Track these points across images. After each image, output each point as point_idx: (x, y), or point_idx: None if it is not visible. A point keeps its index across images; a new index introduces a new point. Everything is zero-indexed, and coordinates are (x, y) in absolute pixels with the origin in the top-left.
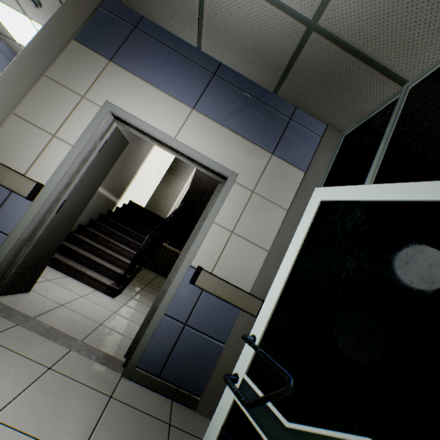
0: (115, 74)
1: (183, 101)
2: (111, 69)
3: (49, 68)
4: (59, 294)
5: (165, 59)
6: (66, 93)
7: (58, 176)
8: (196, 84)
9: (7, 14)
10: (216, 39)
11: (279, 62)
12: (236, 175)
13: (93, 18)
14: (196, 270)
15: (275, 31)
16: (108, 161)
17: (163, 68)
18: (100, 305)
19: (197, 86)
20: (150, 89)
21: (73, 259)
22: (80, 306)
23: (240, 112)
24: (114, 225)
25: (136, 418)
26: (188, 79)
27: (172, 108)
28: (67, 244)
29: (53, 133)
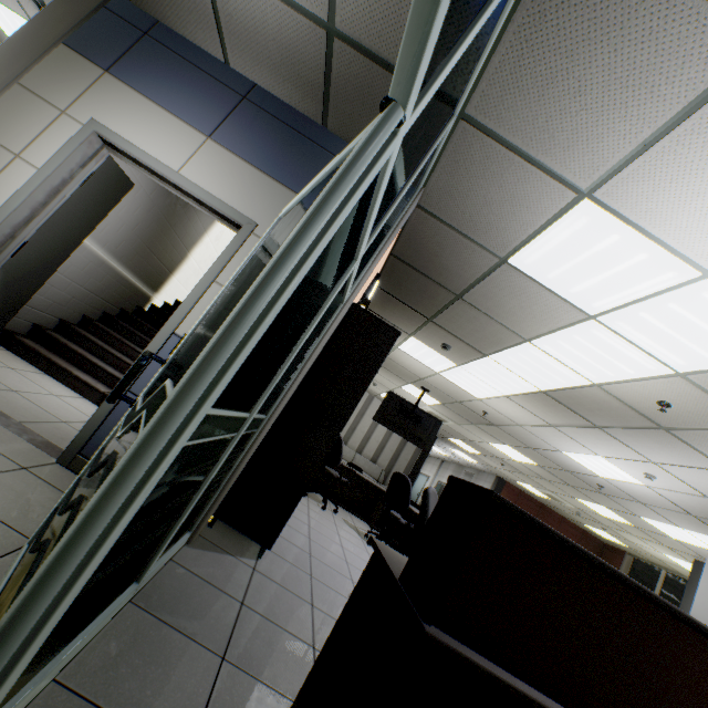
0: (110, 88)
1: (196, 127)
2: (106, 82)
3: (24, 75)
4: (17, 382)
5: (180, 74)
6: (42, 107)
7: (14, 204)
8: (217, 108)
9: (11, 21)
10: (242, 51)
11: (315, 81)
12: (254, 224)
13: (93, 20)
14: (180, 339)
15: (297, 38)
16: (100, 204)
17: (175, 85)
18: (79, 410)
19: (219, 110)
20: (155, 110)
21: (62, 357)
22: (42, 400)
23: (274, 147)
24: (140, 326)
25: (49, 492)
26: (207, 101)
27: (181, 135)
28: (57, 335)
29: (18, 153)
